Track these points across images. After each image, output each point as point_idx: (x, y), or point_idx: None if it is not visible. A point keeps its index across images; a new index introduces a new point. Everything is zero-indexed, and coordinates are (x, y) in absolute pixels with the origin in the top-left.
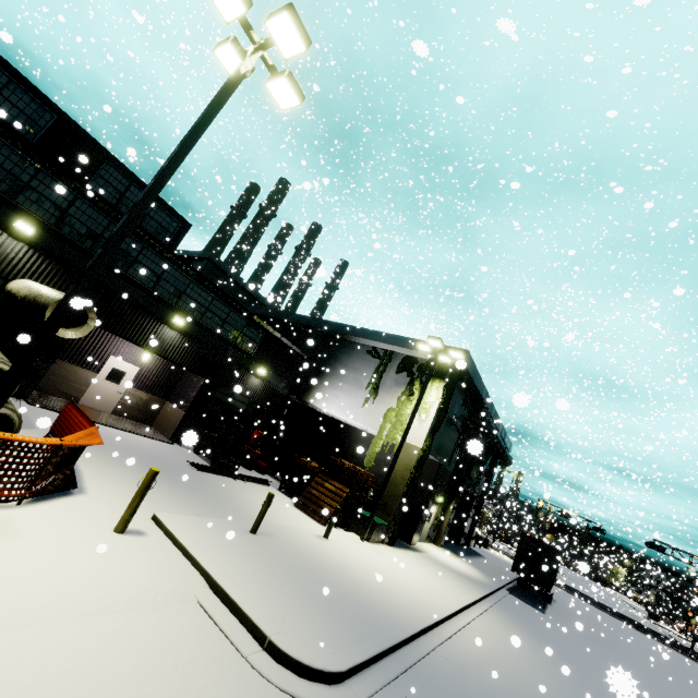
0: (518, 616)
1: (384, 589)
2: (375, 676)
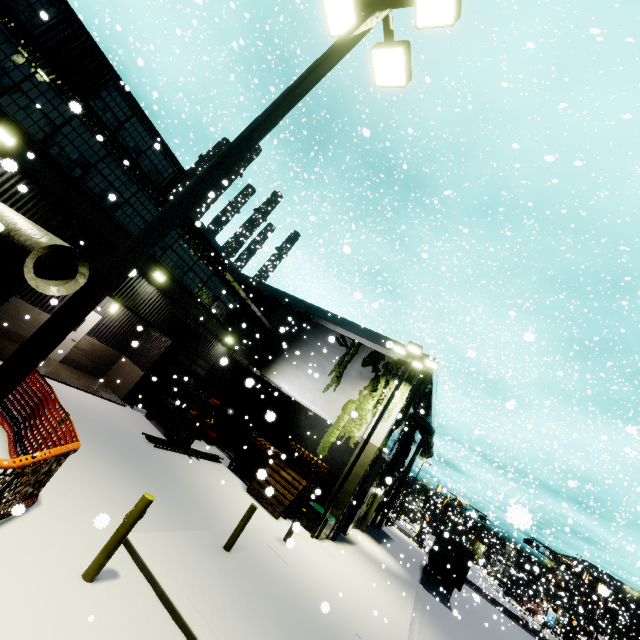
0: (440, 622)
1: (352, 618)
2: None
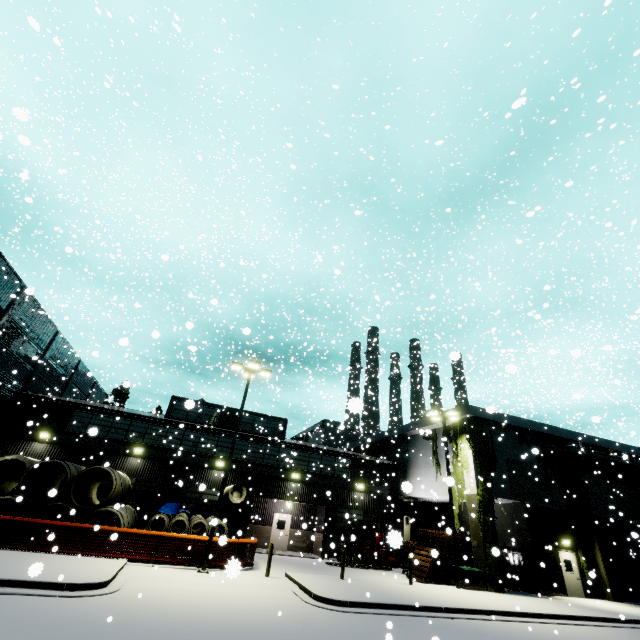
0: None
1: (433, 598)
2: (371, 610)
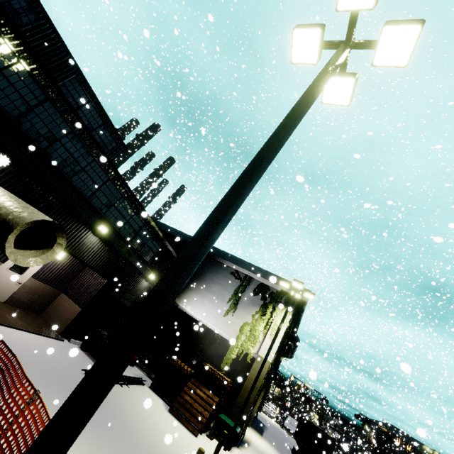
0: None
1: None
2: None
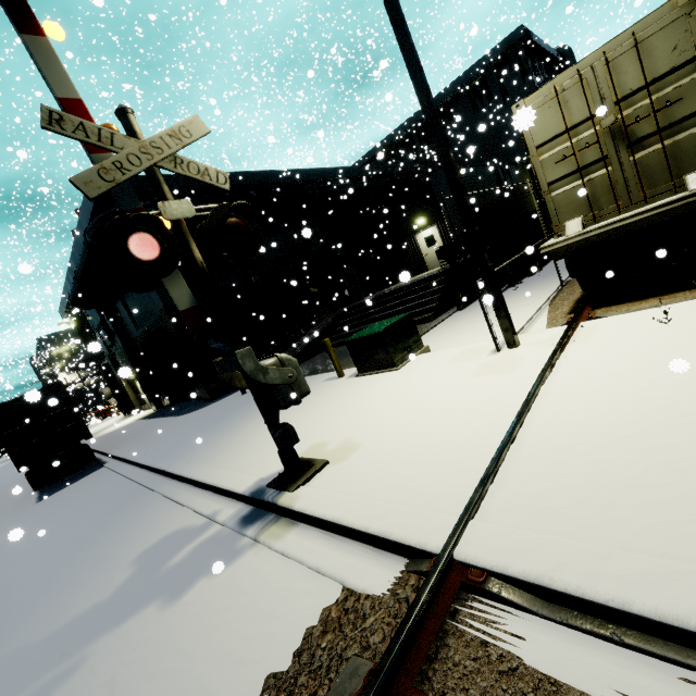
0: None
1: None
2: None
